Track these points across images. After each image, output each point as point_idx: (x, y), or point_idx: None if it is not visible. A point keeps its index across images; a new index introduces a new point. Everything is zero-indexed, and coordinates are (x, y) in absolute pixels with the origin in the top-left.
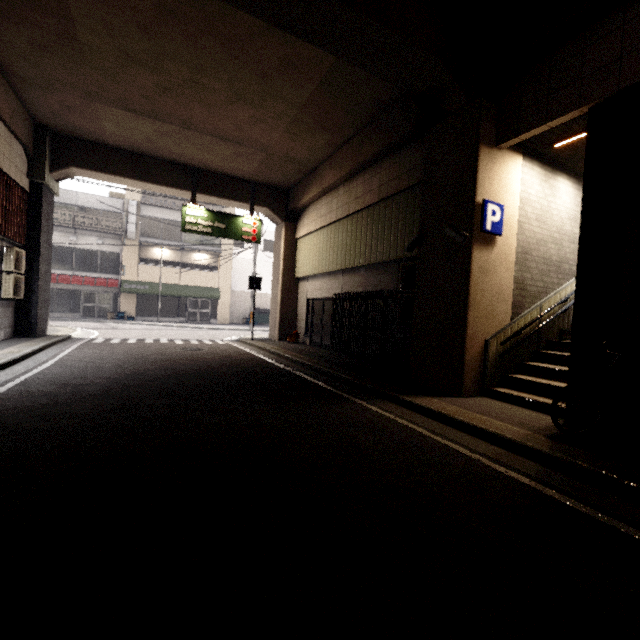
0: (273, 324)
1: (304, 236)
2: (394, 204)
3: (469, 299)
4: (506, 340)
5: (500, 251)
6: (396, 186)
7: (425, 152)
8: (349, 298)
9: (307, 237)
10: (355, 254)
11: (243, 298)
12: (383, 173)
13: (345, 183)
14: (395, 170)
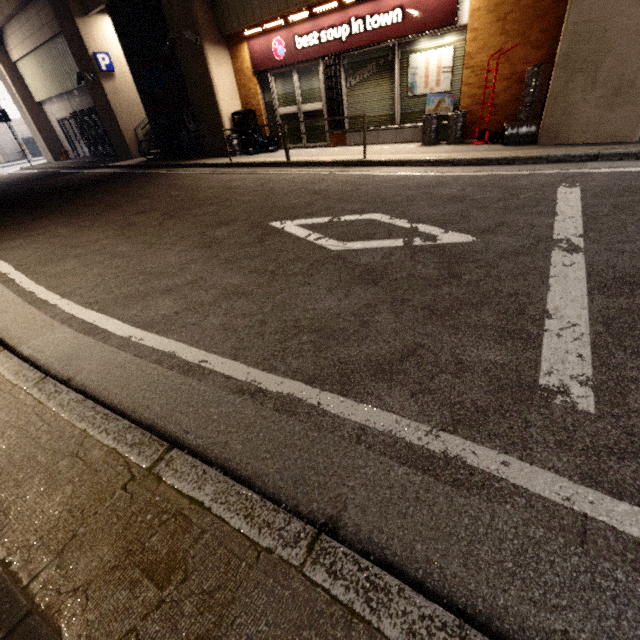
0: (43, 149)
1: (19, 60)
2: (64, 41)
3: (113, 111)
4: (144, 127)
5: (120, 79)
6: (57, 27)
7: (53, 13)
8: (80, 116)
9: (22, 61)
10: (64, 80)
11: (2, 130)
12: (43, 12)
13: (21, 12)
14: (49, 12)
